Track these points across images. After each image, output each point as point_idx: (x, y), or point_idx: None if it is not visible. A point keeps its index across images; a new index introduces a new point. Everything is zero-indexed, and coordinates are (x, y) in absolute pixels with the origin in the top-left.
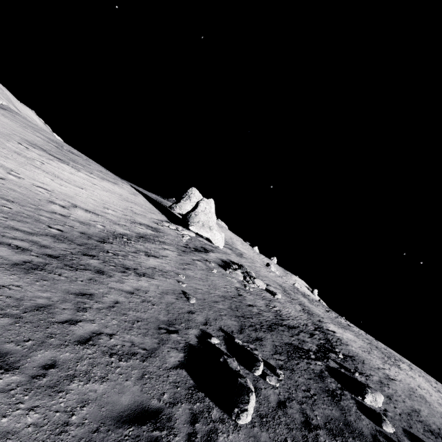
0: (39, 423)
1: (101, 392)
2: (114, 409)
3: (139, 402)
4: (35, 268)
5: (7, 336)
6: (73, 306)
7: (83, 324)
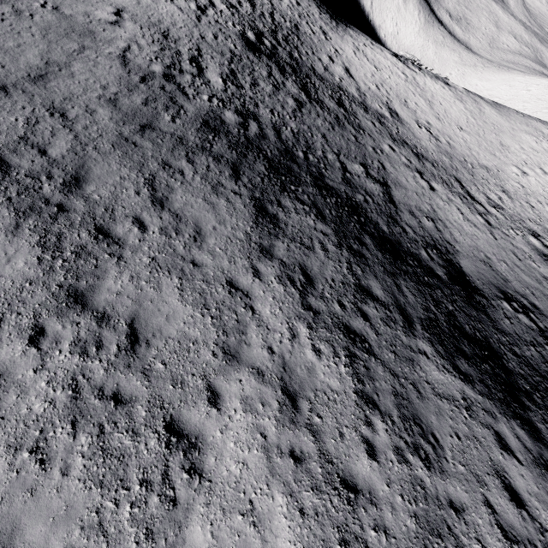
0: (502, 275)
1: (527, 292)
2: (526, 297)
3: (538, 307)
4: (545, 256)
5: (511, 259)
6: (547, 277)
7: (544, 282)
